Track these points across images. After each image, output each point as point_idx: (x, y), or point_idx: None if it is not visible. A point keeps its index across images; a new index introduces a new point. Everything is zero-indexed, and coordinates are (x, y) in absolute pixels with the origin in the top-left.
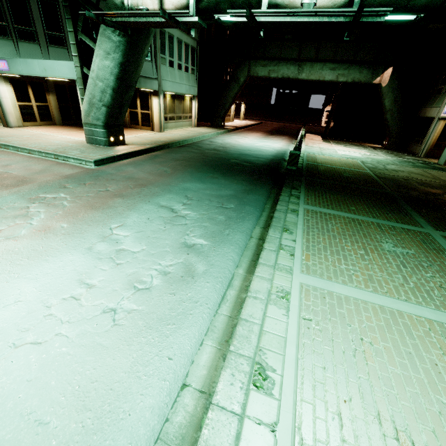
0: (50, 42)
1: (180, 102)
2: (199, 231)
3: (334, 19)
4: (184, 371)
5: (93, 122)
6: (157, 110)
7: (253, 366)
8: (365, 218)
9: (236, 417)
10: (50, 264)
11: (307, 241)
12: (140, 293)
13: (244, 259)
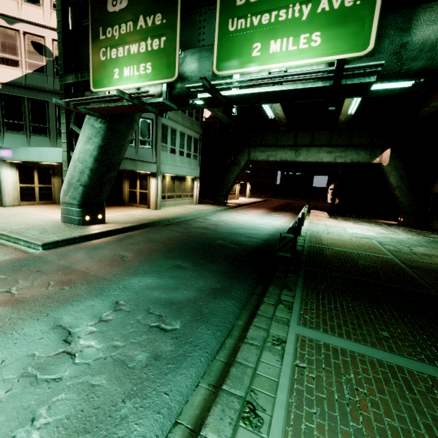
0: (60, 135)
1: (181, 183)
2: (68, 406)
3: (310, 85)
4: None
5: (70, 201)
6: (154, 189)
7: None
8: (415, 364)
9: None
10: None
11: None
12: None
13: None
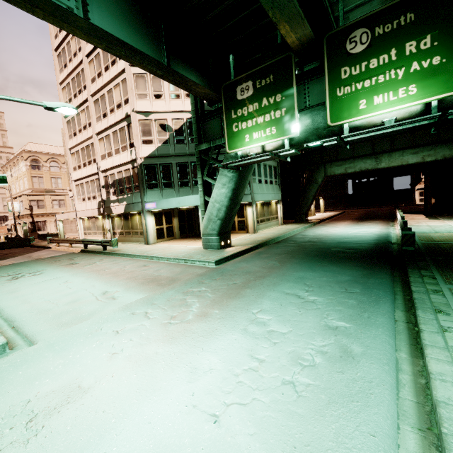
0: (181, 185)
1: (268, 207)
2: (336, 315)
3: (417, 124)
4: (393, 452)
5: (210, 232)
6: (251, 216)
7: None
8: None
9: None
10: (221, 341)
11: None
12: (308, 369)
13: (400, 343)
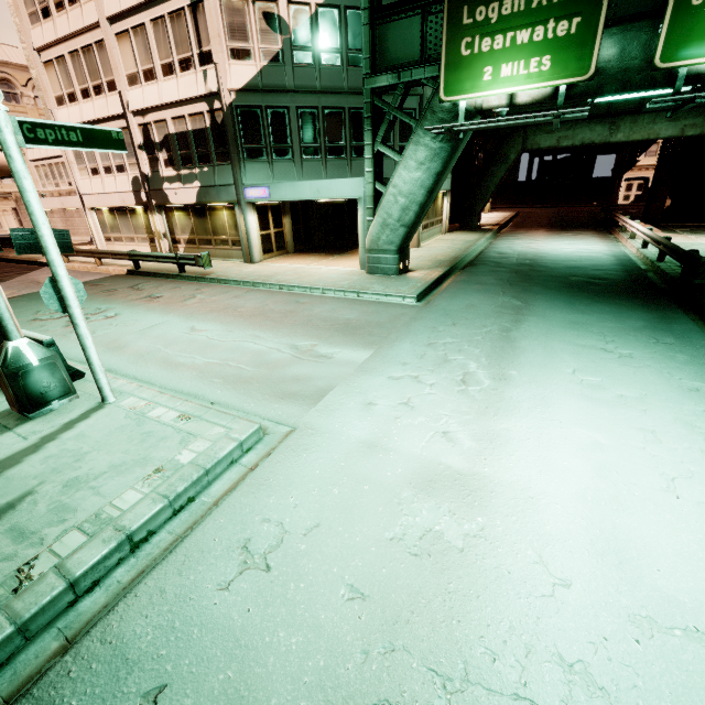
0: (305, 156)
1: (434, 203)
2: (679, 373)
3: None
4: None
5: (383, 247)
6: None
7: None
8: None
9: None
10: (572, 411)
11: None
12: None
13: None
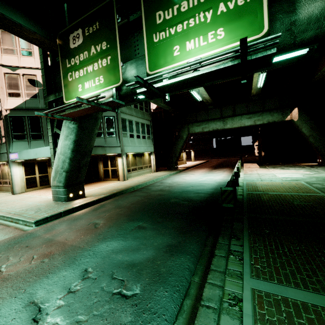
0: None
1: (141, 158)
2: None
3: (222, 66)
4: None
5: (57, 184)
6: (121, 166)
7: None
8: None
9: None
10: None
11: None
12: None
13: None
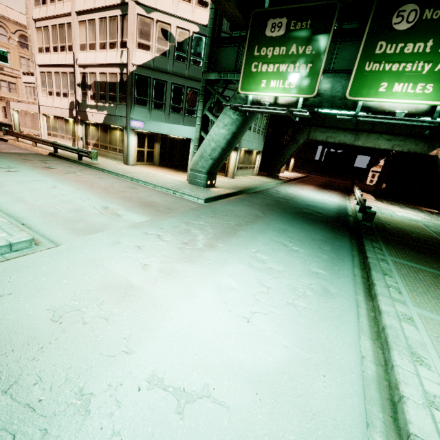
0: (172, 110)
1: (249, 156)
2: (315, 264)
3: (420, 123)
4: (358, 349)
5: (199, 169)
6: (233, 161)
7: (410, 353)
8: None
9: (414, 375)
10: (233, 269)
11: (407, 285)
12: (303, 298)
13: (358, 290)
